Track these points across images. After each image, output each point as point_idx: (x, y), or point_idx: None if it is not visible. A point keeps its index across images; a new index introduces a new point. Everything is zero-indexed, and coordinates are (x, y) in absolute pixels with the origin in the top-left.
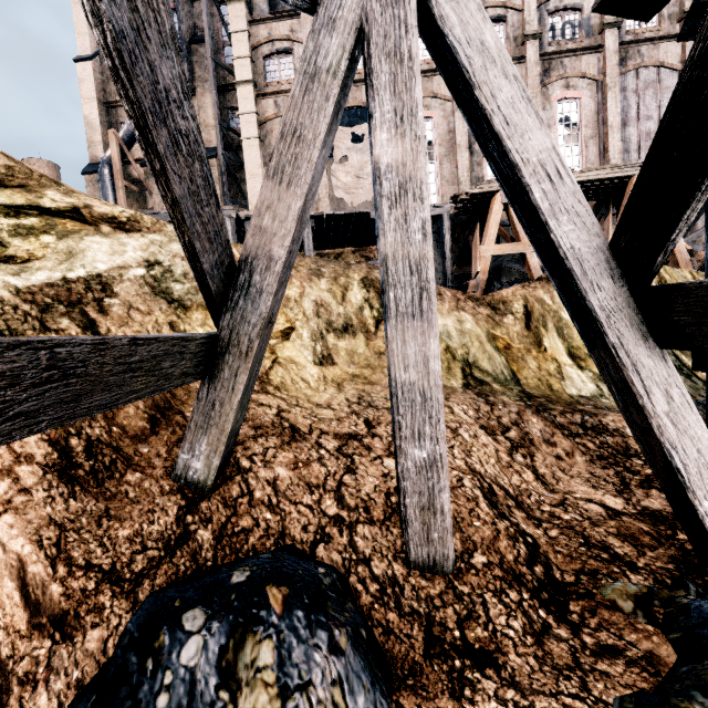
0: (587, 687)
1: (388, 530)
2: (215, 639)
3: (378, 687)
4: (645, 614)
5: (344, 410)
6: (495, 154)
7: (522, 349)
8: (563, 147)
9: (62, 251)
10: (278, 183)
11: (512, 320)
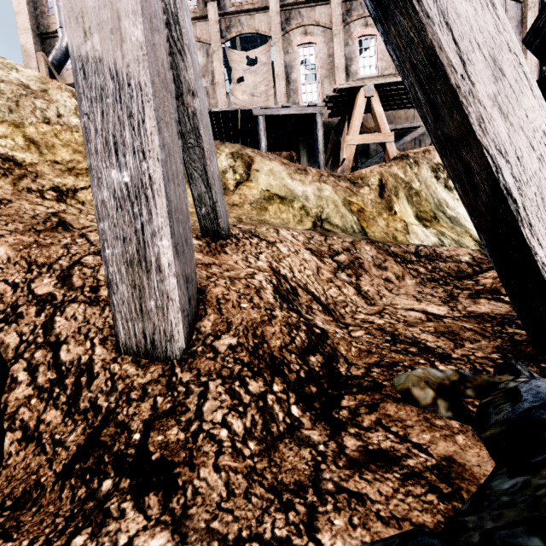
0: (314, 524)
1: None
2: None
3: None
4: (450, 405)
5: None
6: None
7: (374, 212)
8: None
9: None
10: None
11: (368, 190)
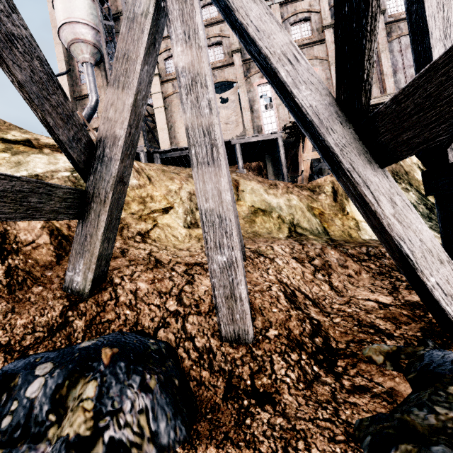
0: (338, 413)
1: (210, 318)
2: (53, 380)
3: (180, 418)
4: (392, 363)
5: (197, 251)
6: (255, 54)
7: (331, 214)
8: None
9: (13, 162)
10: (116, 88)
11: (324, 196)
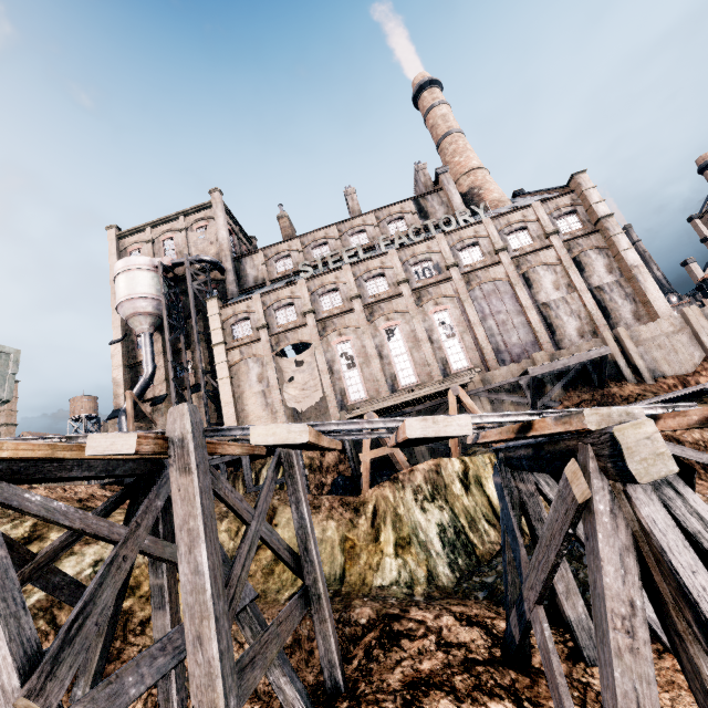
0: None
1: None
2: None
3: None
4: None
5: None
6: None
7: (364, 546)
8: (447, 341)
9: None
10: None
11: (364, 520)
